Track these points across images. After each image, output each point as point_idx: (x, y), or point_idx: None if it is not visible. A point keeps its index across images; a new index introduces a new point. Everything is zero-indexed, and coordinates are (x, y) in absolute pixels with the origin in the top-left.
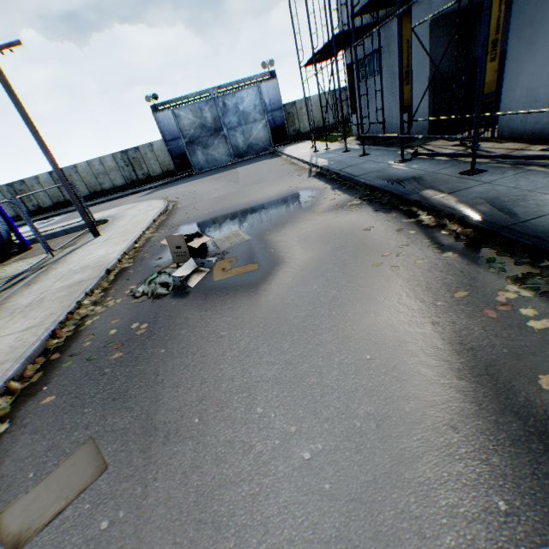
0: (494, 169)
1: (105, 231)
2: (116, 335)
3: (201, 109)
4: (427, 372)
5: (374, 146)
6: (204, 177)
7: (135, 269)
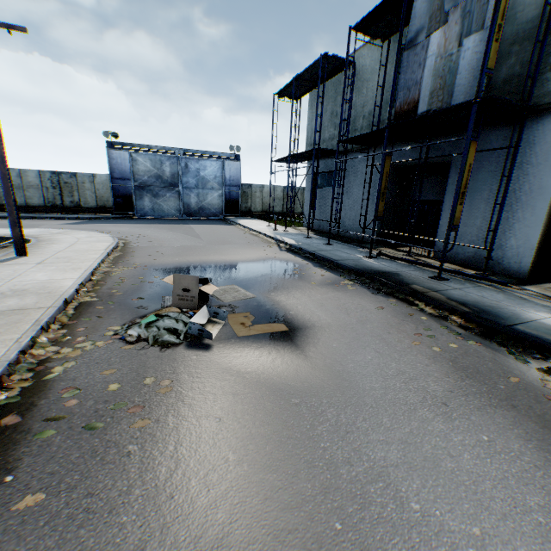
0: (454, 280)
1: (31, 251)
2: (121, 392)
3: (162, 161)
4: None
5: (331, 239)
6: (151, 223)
7: (107, 306)
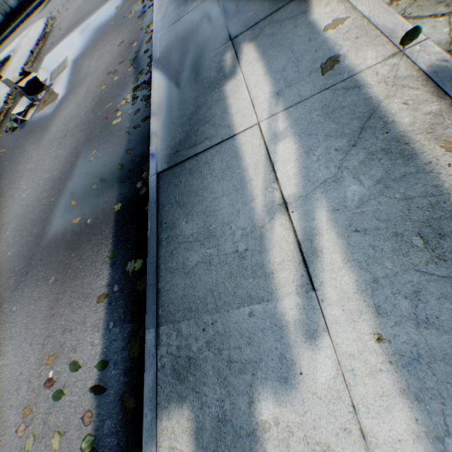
0: None
1: (6, 71)
2: None
3: None
4: (70, 156)
5: None
6: None
7: (14, 109)
